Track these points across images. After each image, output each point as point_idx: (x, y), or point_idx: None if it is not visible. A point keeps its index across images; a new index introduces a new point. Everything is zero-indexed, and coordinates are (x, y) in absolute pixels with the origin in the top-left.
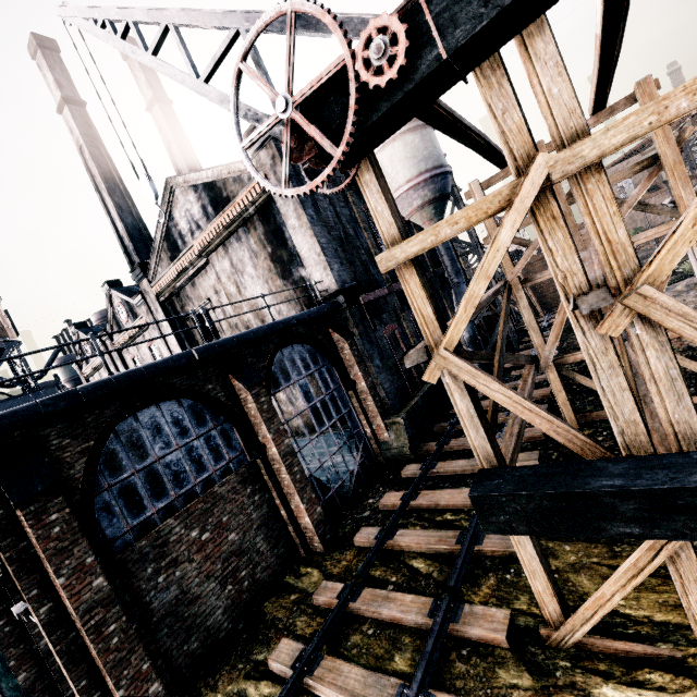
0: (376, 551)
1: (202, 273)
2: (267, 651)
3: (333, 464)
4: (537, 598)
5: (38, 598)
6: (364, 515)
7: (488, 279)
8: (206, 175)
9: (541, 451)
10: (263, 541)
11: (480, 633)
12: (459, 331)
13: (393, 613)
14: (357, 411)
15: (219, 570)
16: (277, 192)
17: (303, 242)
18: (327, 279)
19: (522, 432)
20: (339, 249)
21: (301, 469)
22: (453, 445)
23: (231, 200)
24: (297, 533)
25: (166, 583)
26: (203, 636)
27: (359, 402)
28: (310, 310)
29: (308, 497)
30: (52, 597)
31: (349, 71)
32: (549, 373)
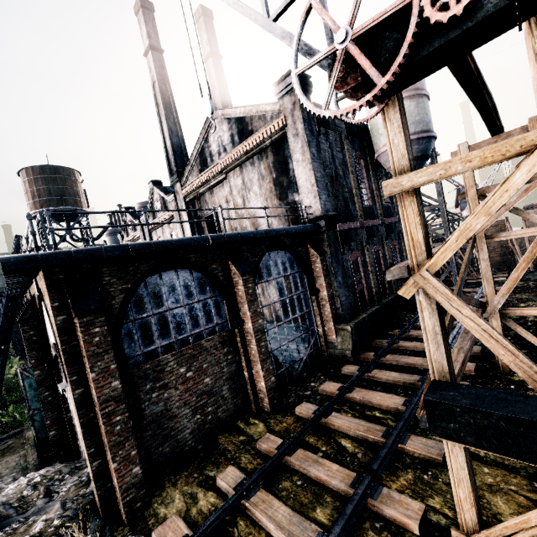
0: (312, 423)
1: (219, 185)
2: (216, 471)
3: (289, 348)
4: (456, 503)
5: (76, 382)
6: (305, 393)
7: (488, 215)
8: (239, 112)
9: (470, 383)
10: (227, 390)
11: (395, 514)
12: (444, 258)
13: (320, 475)
14: (315, 313)
15: (193, 401)
16: (316, 112)
17: (302, 173)
18: (314, 205)
19: (466, 361)
20: (328, 184)
21: (266, 345)
22: (389, 359)
23: (253, 133)
24: (253, 392)
25: (157, 399)
26: (173, 445)
27: (319, 306)
28: (298, 226)
29: (267, 367)
30: (85, 385)
31: (414, 6)
32: (493, 319)
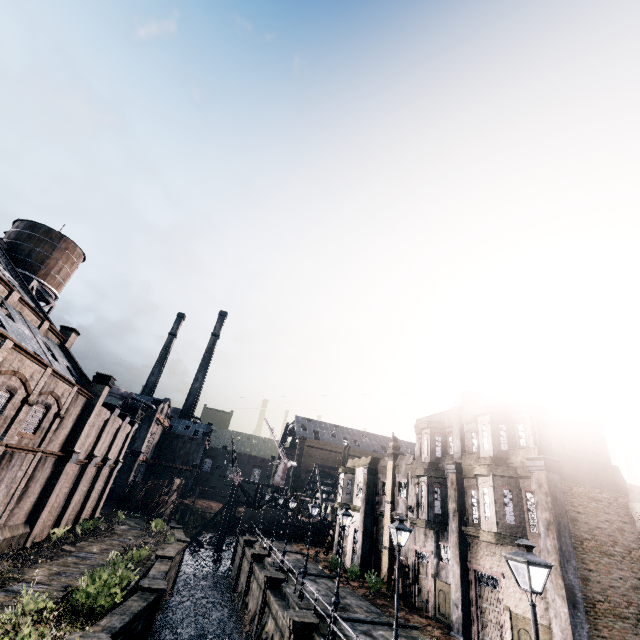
0: None
1: None
2: None
3: None
4: None
5: None
6: None
7: None
8: None
9: None
10: None
11: None
12: None
13: None
14: None
15: None
16: None
17: None
18: None
19: None
20: None
21: None
22: None
23: None
24: None
25: None
26: None
27: None
28: None
29: None
30: None
31: None
32: None
